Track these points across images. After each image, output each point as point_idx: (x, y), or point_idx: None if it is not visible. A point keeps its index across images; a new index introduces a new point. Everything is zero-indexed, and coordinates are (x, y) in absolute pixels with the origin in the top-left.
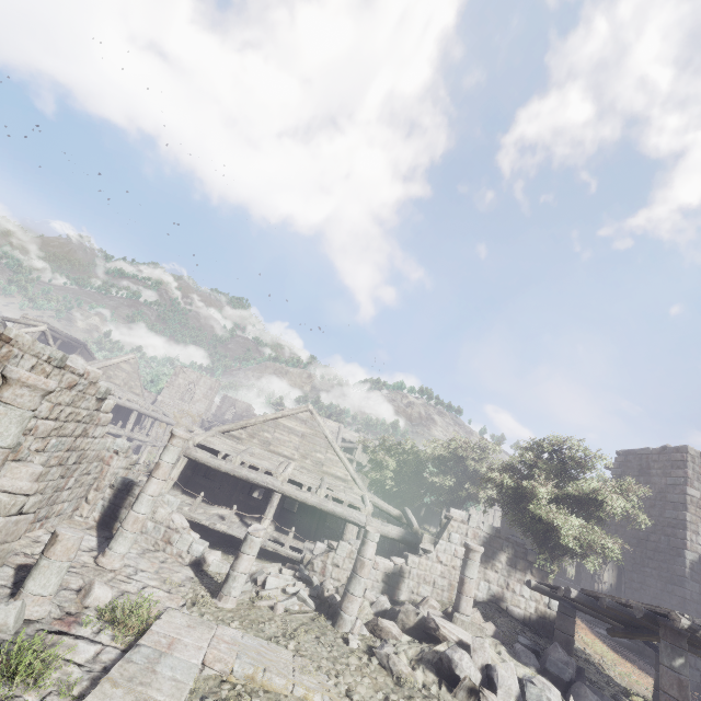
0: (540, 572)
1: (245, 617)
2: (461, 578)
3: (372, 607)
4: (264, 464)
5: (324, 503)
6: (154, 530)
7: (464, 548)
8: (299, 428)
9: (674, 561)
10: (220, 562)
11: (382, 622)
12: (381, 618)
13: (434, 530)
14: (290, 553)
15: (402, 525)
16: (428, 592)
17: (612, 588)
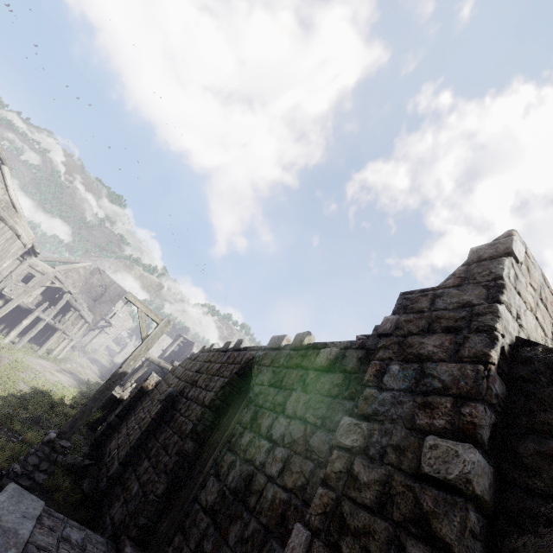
0: None
1: None
2: None
3: None
4: None
5: None
6: None
7: None
8: None
9: None
10: None
11: None
12: None
13: None
14: None
15: None
16: None
17: None
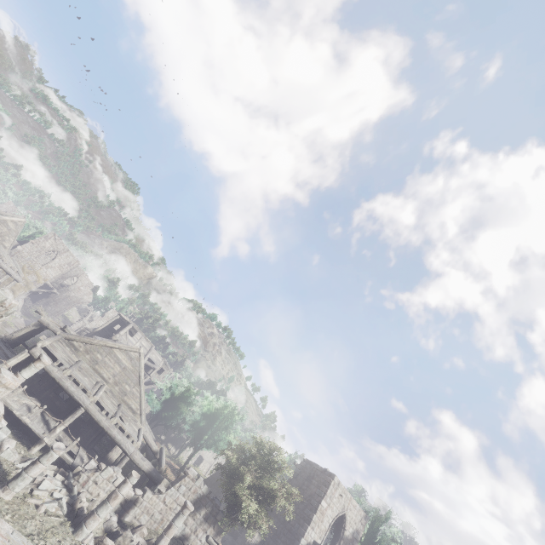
0: (219, 528)
1: (17, 511)
2: (171, 524)
3: (105, 524)
4: (85, 382)
5: (112, 428)
6: None
7: (184, 504)
8: (125, 362)
9: (294, 541)
10: (13, 452)
11: (107, 540)
12: (107, 534)
13: (173, 450)
14: (66, 456)
15: (154, 458)
16: (146, 520)
17: (256, 544)
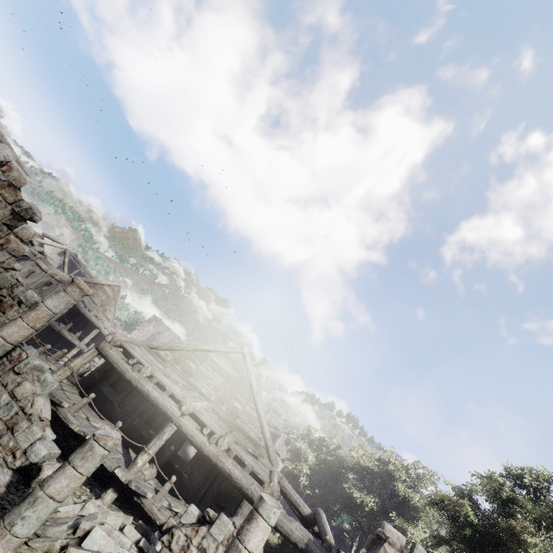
0: None
1: None
2: None
3: None
4: (173, 388)
5: (222, 457)
6: (5, 407)
7: None
8: (226, 368)
9: None
10: None
11: None
12: None
13: None
14: (156, 512)
15: (310, 531)
16: None
17: None
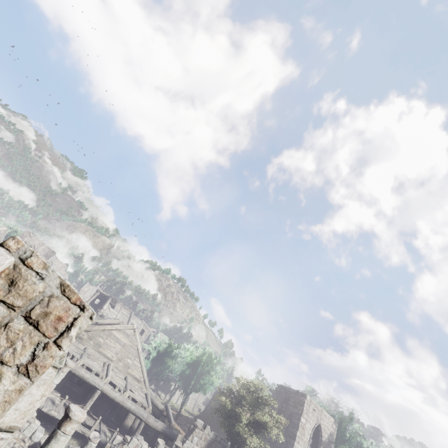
0: None
1: None
2: None
3: None
4: (96, 367)
5: (126, 401)
6: None
7: None
8: (123, 340)
9: None
10: None
11: None
12: None
13: (163, 395)
14: None
15: (162, 415)
16: None
17: None
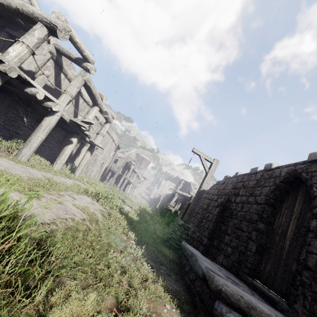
0: None
1: None
2: None
3: None
4: None
5: None
6: None
7: None
8: None
9: None
10: None
11: None
12: None
13: None
14: None
15: None
16: None
17: None
